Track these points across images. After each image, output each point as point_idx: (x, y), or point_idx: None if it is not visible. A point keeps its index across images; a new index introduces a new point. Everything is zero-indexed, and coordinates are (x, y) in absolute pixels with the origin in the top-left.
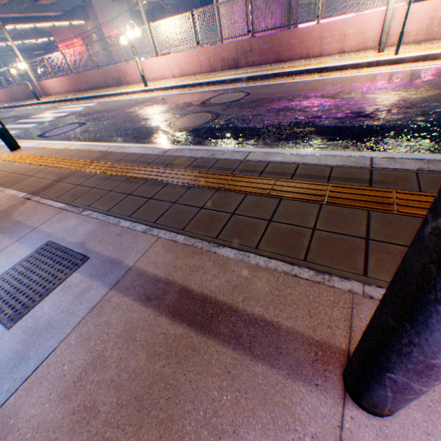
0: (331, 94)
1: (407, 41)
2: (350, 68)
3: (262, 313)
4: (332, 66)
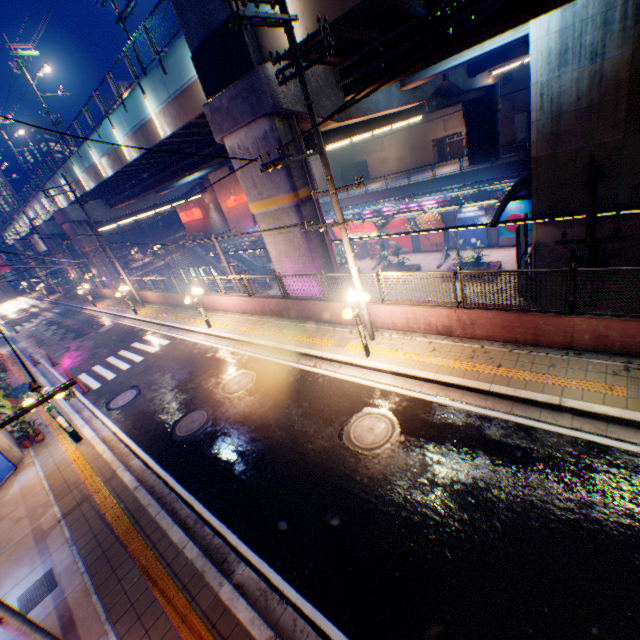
0: (285, 412)
1: (398, 328)
2: (336, 361)
3: (82, 631)
4: (324, 356)
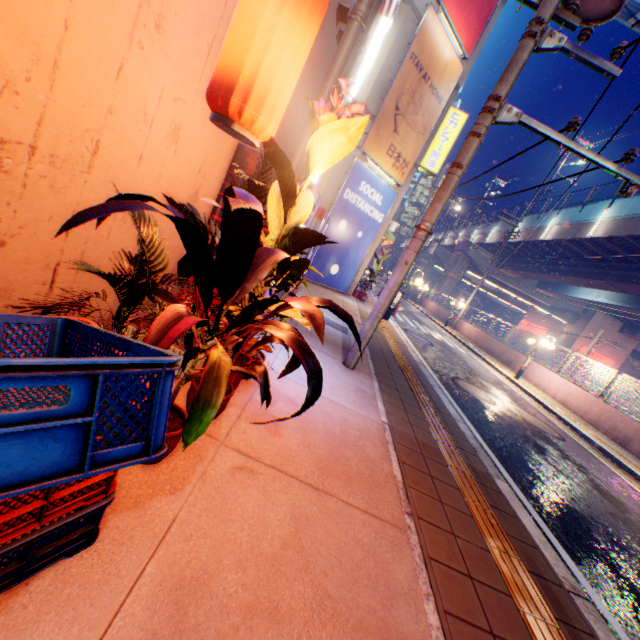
0: (609, 492)
1: None
2: None
3: None
4: None
